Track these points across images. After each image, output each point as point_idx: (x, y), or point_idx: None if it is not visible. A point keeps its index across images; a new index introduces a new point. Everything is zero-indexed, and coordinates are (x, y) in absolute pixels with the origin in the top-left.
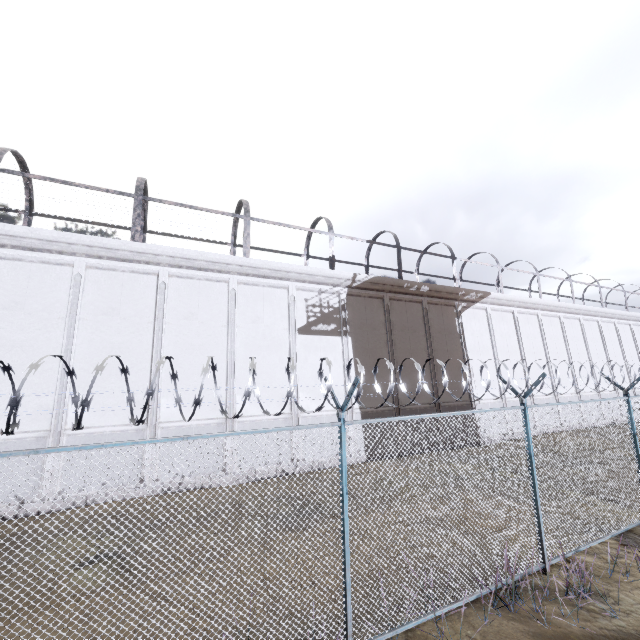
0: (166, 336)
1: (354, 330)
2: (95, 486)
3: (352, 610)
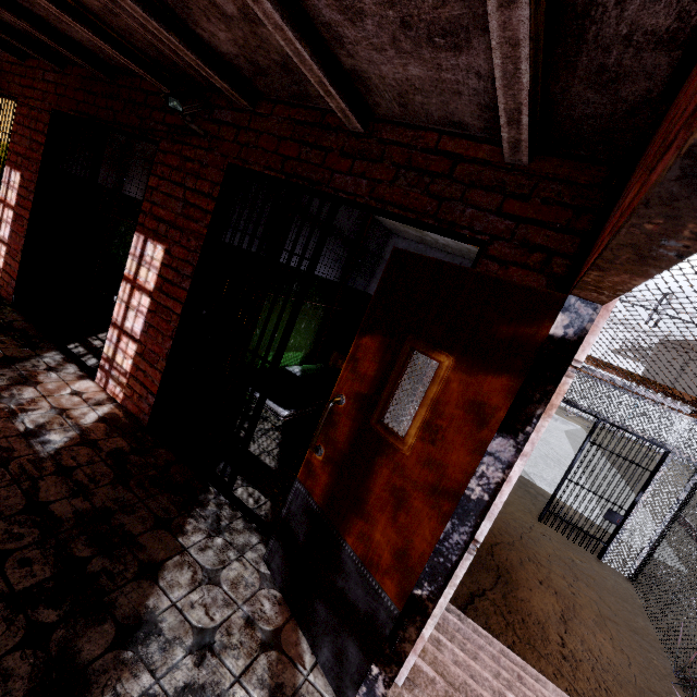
0: None
1: (650, 363)
2: None
3: None
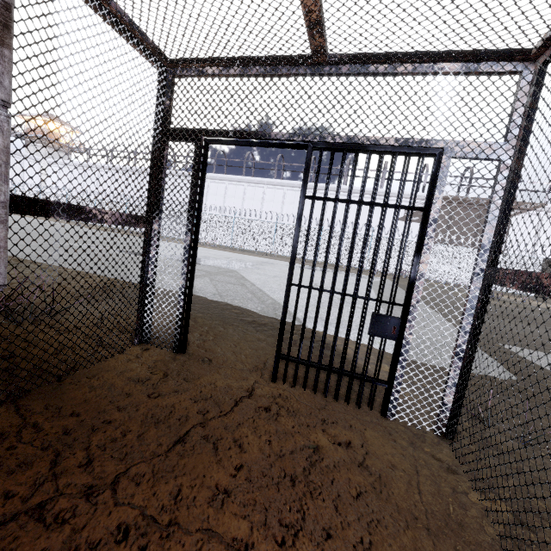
0: (349, 217)
1: None
2: (336, 235)
3: (367, 264)
